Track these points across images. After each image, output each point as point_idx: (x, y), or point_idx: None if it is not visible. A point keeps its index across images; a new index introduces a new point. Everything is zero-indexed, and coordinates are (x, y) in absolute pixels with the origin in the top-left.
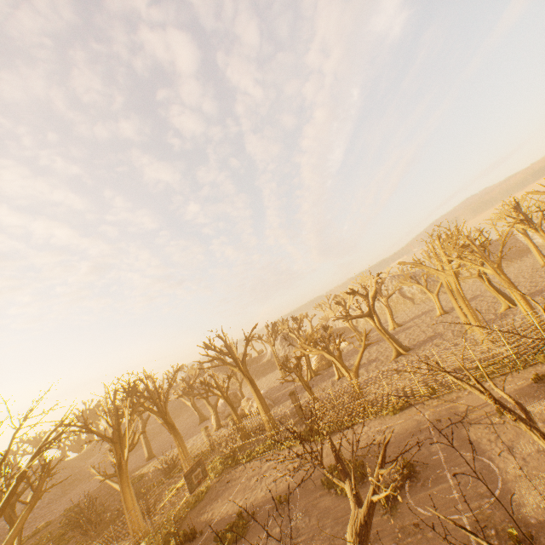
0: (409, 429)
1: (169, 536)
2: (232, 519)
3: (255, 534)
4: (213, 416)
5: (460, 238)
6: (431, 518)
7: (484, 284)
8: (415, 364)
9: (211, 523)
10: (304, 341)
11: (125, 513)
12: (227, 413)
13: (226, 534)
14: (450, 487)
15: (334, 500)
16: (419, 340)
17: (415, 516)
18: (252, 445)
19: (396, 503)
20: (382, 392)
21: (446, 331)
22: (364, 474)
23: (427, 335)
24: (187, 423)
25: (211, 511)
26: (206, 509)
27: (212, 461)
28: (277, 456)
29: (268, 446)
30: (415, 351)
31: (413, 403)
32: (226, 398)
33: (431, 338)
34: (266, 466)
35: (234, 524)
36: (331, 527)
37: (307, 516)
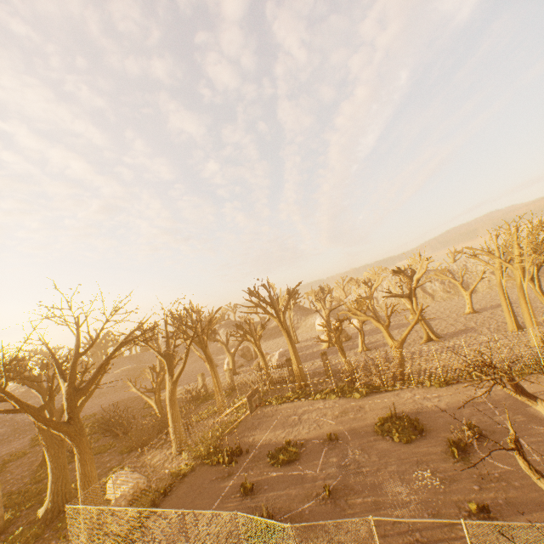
0: (462, 401)
1: (217, 449)
2: (279, 446)
3: (310, 460)
4: (230, 363)
5: (543, 232)
6: (513, 471)
7: (533, 289)
8: (451, 350)
9: (255, 445)
10: (353, 305)
11: (170, 422)
12: (240, 363)
13: (279, 455)
14: (527, 451)
15: (392, 445)
16: (449, 331)
17: (493, 468)
18: (278, 392)
19: (467, 456)
20: (419, 368)
21: (480, 327)
22: (422, 429)
23: (457, 328)
24: (194, 367)
25: (251, 437)
26: (245, 435)
27: (238, 399)
28: (311, 403)
29: (299, 395)
30: (447, 339)
31: (461, 380)
32: (258, 346)
33: (463, 331)
34: (302, 410)
35: (284, 449)
36: (397, 465)
37: (365, 453)
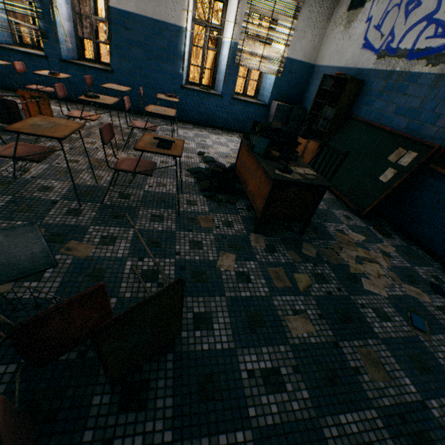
0: None
1: None
2: None
3: None
4: None
5: None
6: None
7: None
8: None
9: None
10: None
11: None
12: None
13: None
14: None
15: None
16: None
17: None
18: None
19: None
20: None
21: None
22: None
23: None
24: None
25: None
26: None
27: None
28: None
29: None
30: None
31: None
32: None
33: None
34: None
35: None
36: None
37: None
